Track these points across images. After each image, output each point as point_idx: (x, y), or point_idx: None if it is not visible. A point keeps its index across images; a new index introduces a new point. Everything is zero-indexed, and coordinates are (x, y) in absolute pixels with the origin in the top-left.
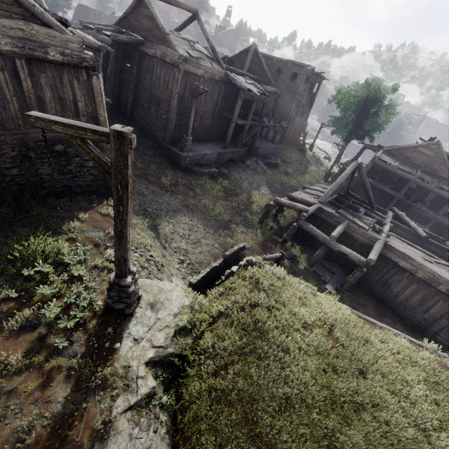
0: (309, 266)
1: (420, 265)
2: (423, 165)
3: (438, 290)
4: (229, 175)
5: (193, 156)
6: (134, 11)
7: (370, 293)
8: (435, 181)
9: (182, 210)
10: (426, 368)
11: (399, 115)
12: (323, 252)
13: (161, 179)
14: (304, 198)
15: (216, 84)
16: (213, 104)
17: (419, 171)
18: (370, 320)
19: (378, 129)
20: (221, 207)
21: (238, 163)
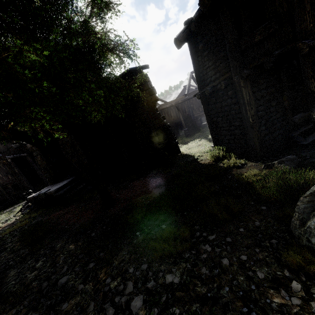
0: None
1: None
2: None
3: None
4: None
5: None
6: (181, 93)
7: None
8: None
9: None
10: None
11: None
12: None
13: None
14: None
15: None
16: None
17: None
18: None
19: None
20: None
21: None
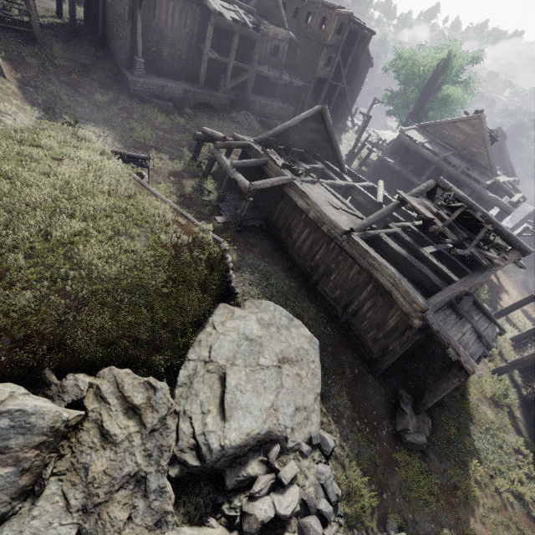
0: (216, 200)
1: (313, 204)
2: (460, 147)
3: (323, 233)
4: (193, 116)
5: (147, 84)
6: None
7: (277, 242)
8: (463, 165)
9: (99, 123)
10: (146, 212)
11: (479, 95)
12: (226, 183)
13: (95, 95)
14: (245, 137)
15: (187, 6)
16: (188, 33)
17: (450, 153)
18: (153, 191)
19: (448, 112)
20: (148, 131)
21: (221, 112)
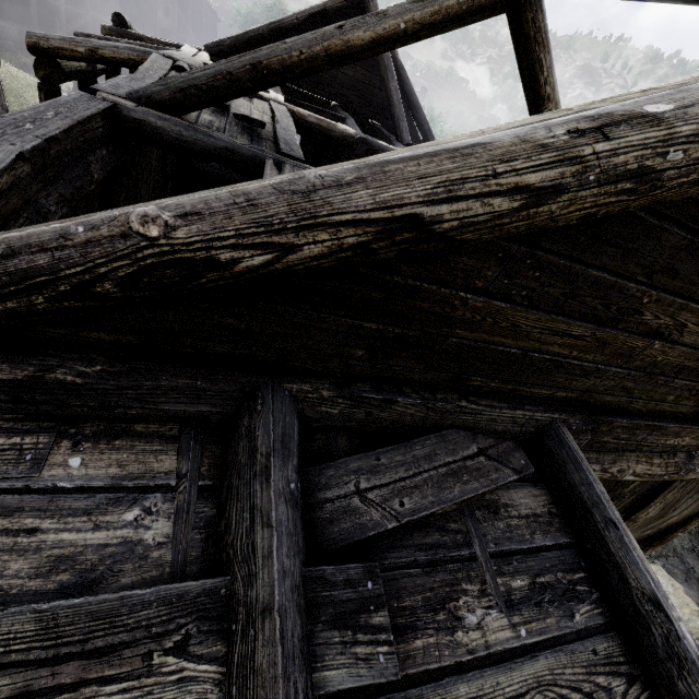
0: None
1: None
2: None
3: None
4: None
5: None
6: None
7: None
8: None
9: None
10: None
11: None
12: None
13: None
14: None
15: None
16: None
17: None
18: None
19: None
20: None
21: None
